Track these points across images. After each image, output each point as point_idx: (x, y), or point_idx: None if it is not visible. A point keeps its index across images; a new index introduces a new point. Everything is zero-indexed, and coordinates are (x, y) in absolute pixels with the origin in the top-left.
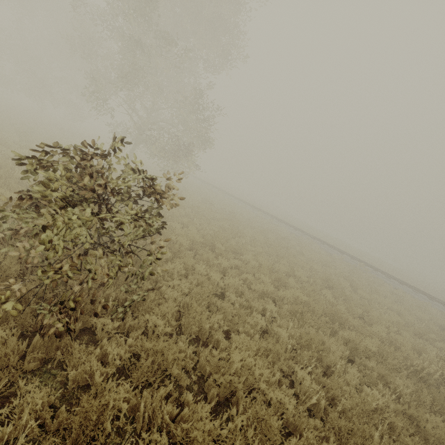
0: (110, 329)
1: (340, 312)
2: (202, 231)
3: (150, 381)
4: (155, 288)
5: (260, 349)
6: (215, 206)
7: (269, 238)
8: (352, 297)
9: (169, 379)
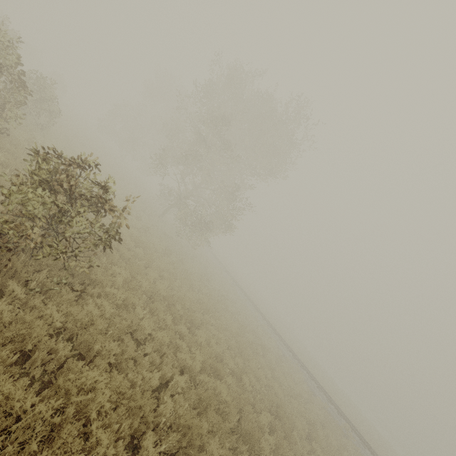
0: (14, 295)
1: (257, 434)
2: (175, 291)
3: (5, 343)
4: (77, 290)
5: (123, 388)
6: (212, 284)
7: (246, 337)
8: (296, 441)
9: (24, 364)
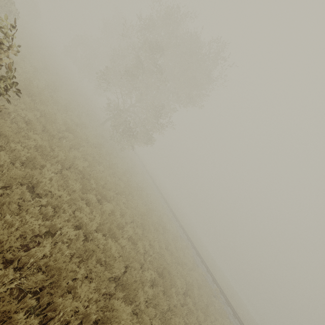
0: None
1: (135, 285)
2: (95, 172)
3: None
4: None
5: None
6: (134, 179)
7: (152, 218)
8: (173, 295)
9: None
